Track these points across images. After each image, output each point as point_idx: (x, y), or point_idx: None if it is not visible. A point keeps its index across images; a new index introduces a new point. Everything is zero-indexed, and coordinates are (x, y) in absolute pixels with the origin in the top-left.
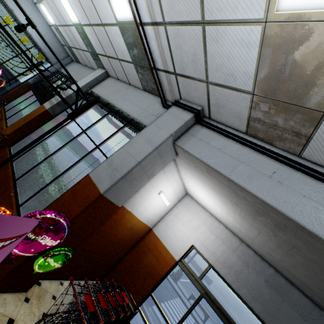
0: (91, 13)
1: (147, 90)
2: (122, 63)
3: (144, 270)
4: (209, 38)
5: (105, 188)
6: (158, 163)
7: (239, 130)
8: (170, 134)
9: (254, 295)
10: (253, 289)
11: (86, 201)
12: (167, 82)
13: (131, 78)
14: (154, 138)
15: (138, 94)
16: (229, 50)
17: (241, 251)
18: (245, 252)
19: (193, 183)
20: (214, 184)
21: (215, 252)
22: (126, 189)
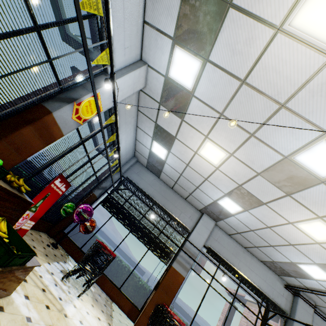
0: (266, 237)
1: (266, 264)
2: (258, 249)
3: None
4: None
5: None
6: None
7: None
8: None
9: None
10: None
11: None
12: (298, 285)
13: (253, 252)
14: None
15: (257, 264)
16: None
17: None
18: None
19: None
20: None
21: None
22: None
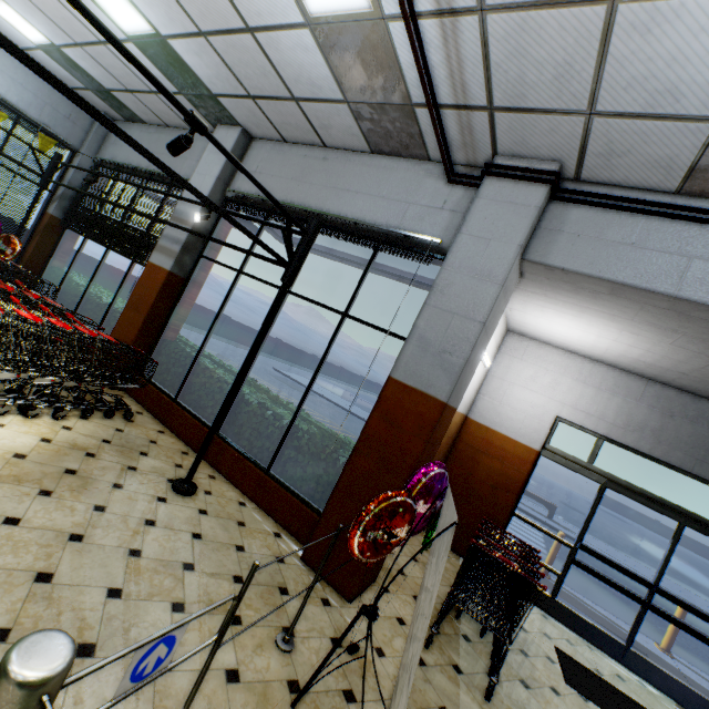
0: (207, 8)
1: (384, 151)
2: (307, 106)
3: (486, 484)
4: (623, 27)
5: (446, 391)
6: (500, 308)
7: (657, 190)
8: (518, 247)
9: (696, 456)
10: (693, 447)
11: (424, 424)
12: (457, 129)
13: (332, 134)
14: (487, 267)
15: (363, 167)
16: (679, 45)
17: (652, 396)
18: (659, 396)
19: (544, 313)
20: (622, 308)
21: (604, 415)
22: (467, 376)
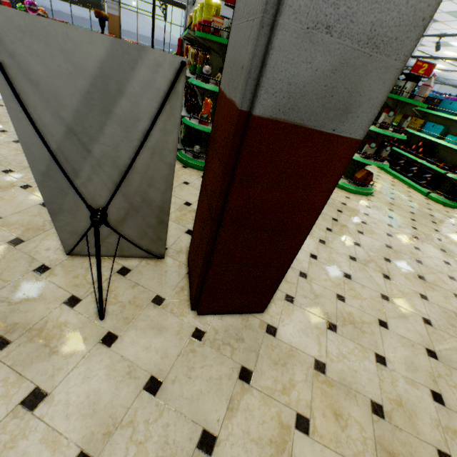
0: None
1: None
2: None
3: None
4: None
5: None
6: None
7: None
8: None
9: None
10: None
11: None
12: None
13: None
14: None
15: None
16: None
17: None
18: None
19: None
20: None
21: None
22: None
